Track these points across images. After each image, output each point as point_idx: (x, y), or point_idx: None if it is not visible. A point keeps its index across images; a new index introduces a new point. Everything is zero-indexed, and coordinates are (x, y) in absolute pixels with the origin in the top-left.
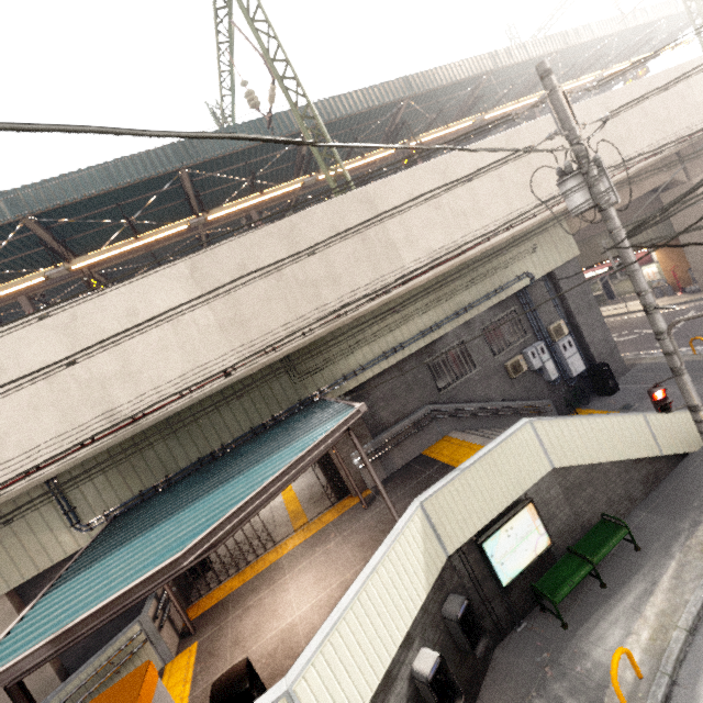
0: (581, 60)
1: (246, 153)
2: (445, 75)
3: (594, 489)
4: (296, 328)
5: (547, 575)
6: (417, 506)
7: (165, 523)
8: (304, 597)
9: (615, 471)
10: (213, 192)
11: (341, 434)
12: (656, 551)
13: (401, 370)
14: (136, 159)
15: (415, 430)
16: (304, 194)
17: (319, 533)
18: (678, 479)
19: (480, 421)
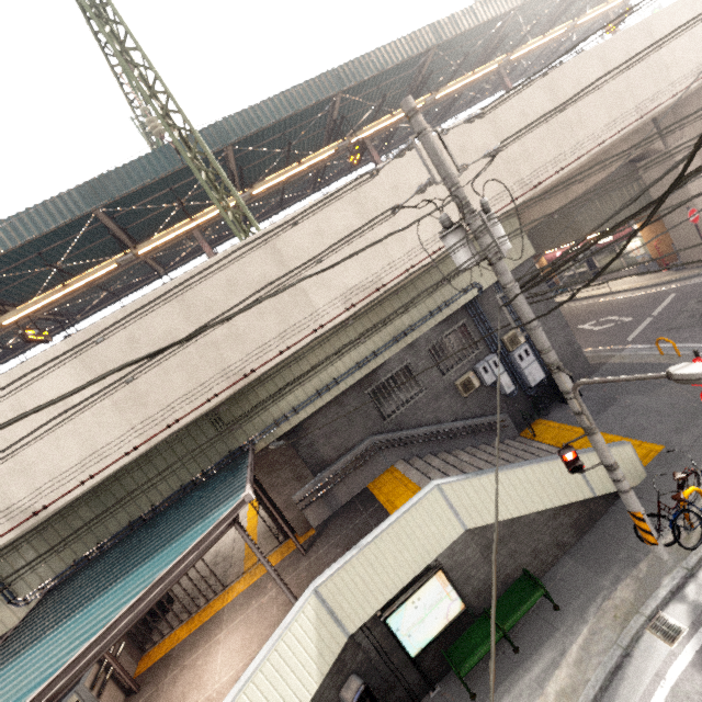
0: (550, 10)
1: (167, 179)
2: (380, 59)
3: (517, 542)
4: (198, 396)
5: (460, 639)
6: (311, 594)
7: (48, 637)
8: (227, 664)
9: (541, 520)
10: (145, 221)
11: (224, 529)
12: (572, 613)
13: (341, 404)
14: (41, 209)
15: (358, 464)
16: (255, 200)
17: (260, 580)
18: (612, 520)
19: (429, 445)
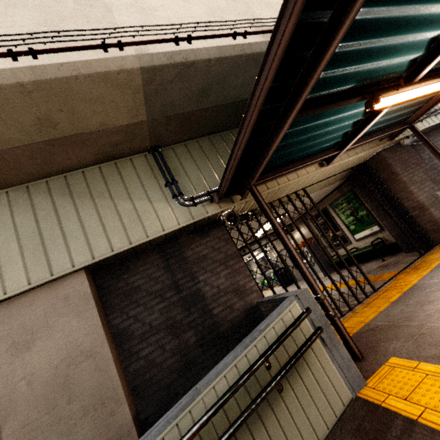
0: None
1: None
2: None
3: None
4: None
5: None
6: None
7: None
8: None
9: None
10: None
11: None
12: None
13: None
14: None
15: None
16: None
17: None
18: None
19: None
